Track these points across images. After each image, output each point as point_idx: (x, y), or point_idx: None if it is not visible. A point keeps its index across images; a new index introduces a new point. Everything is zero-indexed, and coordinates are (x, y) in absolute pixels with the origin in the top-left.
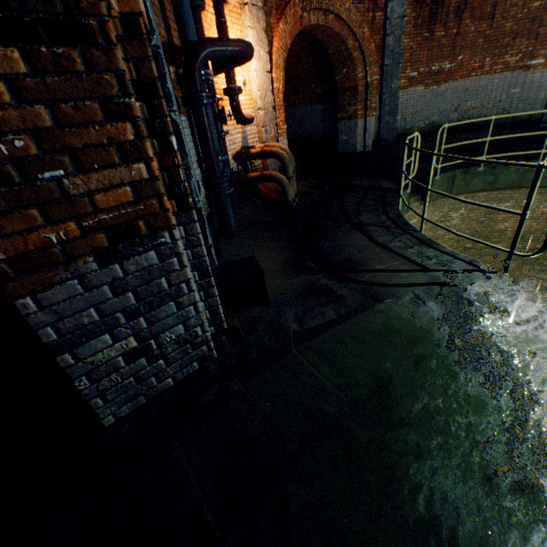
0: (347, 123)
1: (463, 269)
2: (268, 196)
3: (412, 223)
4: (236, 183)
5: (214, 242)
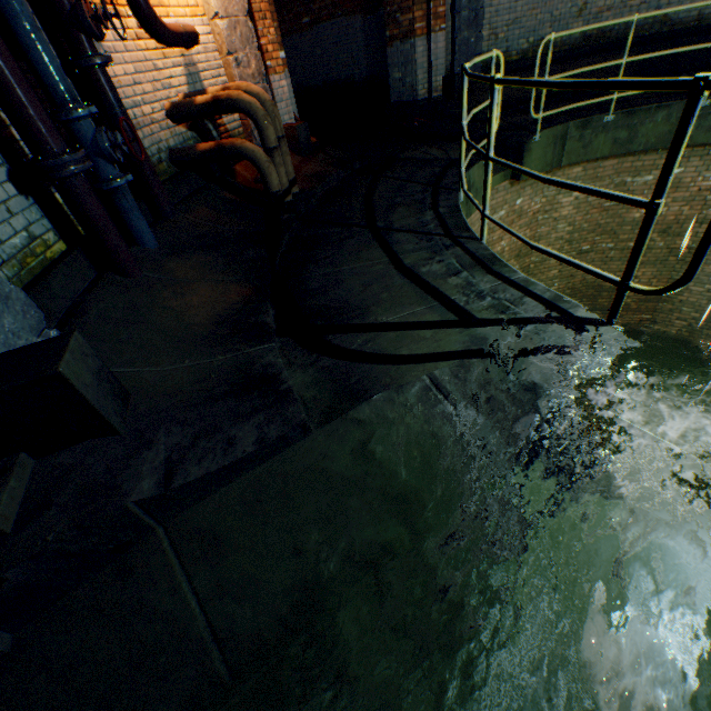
0: (400, 47)
1: (536, 319)
2: (251, 184)
3: (498, 217)
4: (180, 164)
5: (88, 285)
